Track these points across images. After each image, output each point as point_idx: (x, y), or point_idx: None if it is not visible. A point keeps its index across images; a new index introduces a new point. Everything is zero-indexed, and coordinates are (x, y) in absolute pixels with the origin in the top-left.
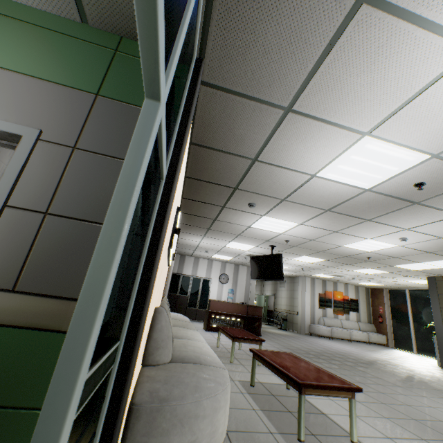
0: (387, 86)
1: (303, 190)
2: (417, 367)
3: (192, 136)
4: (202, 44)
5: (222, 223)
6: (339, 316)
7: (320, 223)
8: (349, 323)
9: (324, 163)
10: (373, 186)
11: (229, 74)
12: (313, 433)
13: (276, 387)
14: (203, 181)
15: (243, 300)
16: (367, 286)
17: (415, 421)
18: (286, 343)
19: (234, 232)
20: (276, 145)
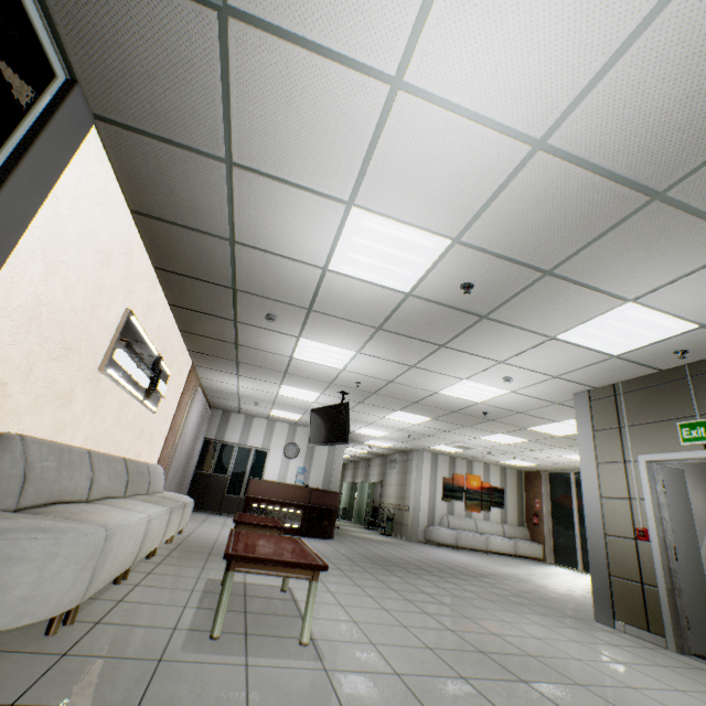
0: (330, 132)
1: (327, 294)
2: (556, 584)
3: (128, 200)
4: (66, 60)
5: (250, 350)
6: (474, 514)
7: (384, 352)
8: (488, 525)
9: (327, 249)
10: (413, 288)
11: (123, 105)
12: (248, 633)
13: (265, 588)
14: (184, 275)
15: (322, 486)
16: (518, 468)
17: (448, 632)
18: (366, 549)
19: (278, 368)
20: (247, 218)
